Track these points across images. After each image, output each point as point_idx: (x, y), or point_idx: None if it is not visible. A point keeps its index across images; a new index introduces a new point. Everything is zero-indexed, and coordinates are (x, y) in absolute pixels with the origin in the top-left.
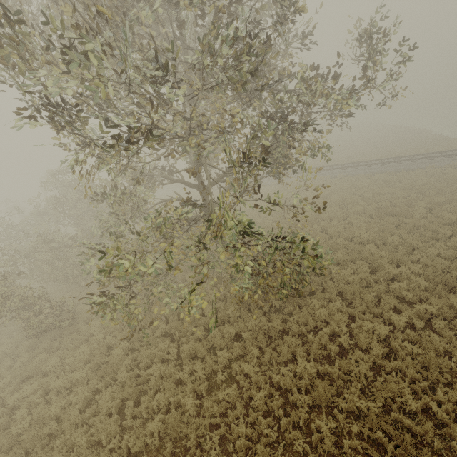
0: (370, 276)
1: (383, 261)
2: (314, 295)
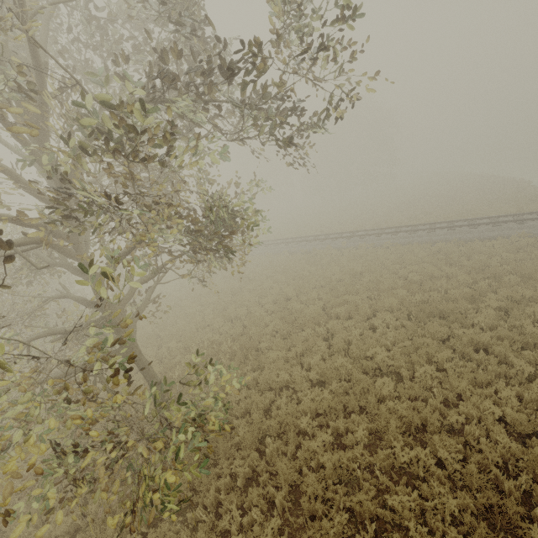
0: (363, 454)
1: (391, 425)
2: (249, 488)
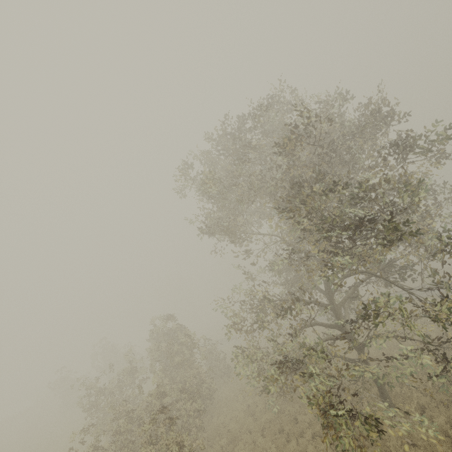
0: None
1: None
2: None
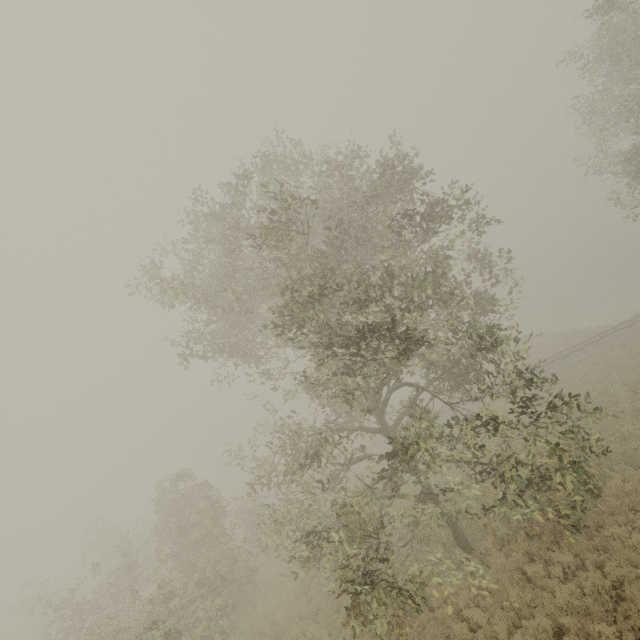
0: None
1: None
2: (606, 527)
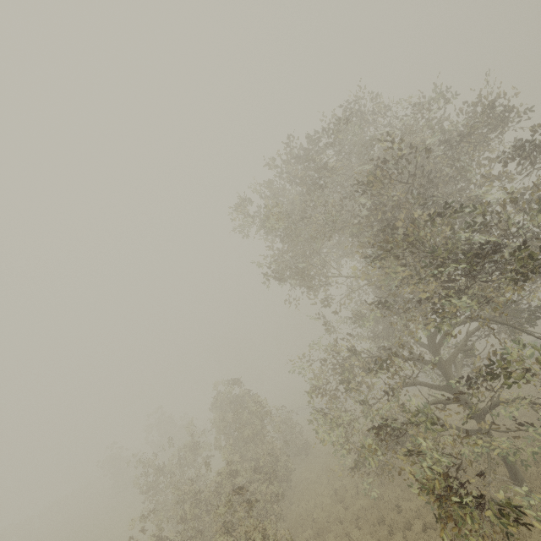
0: None
1: None
2: None
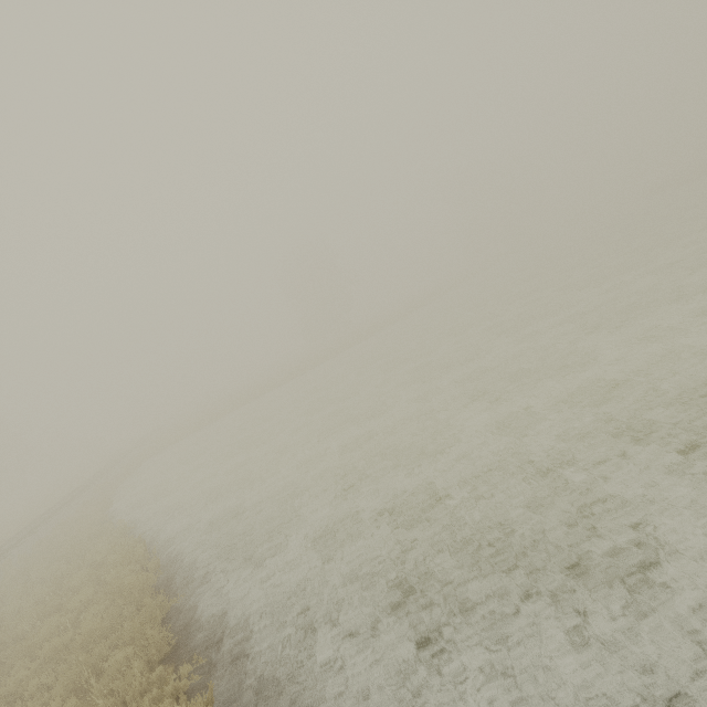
0: None
1: None
2: None
